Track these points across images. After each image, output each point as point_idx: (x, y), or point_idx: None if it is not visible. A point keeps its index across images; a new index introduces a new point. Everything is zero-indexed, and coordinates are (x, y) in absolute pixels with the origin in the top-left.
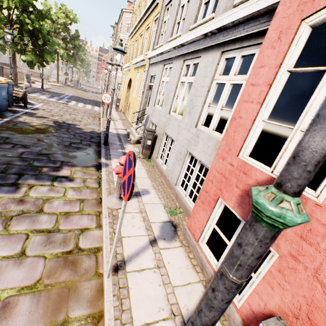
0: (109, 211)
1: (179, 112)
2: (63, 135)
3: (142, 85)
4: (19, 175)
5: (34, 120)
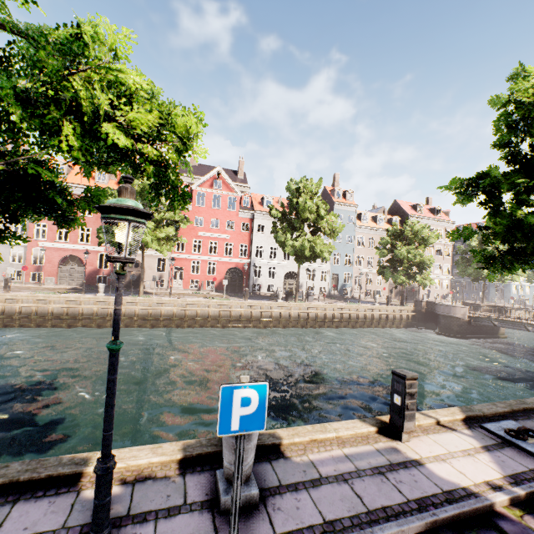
0: None
1: None
2: None
3: None
4: None
5: None
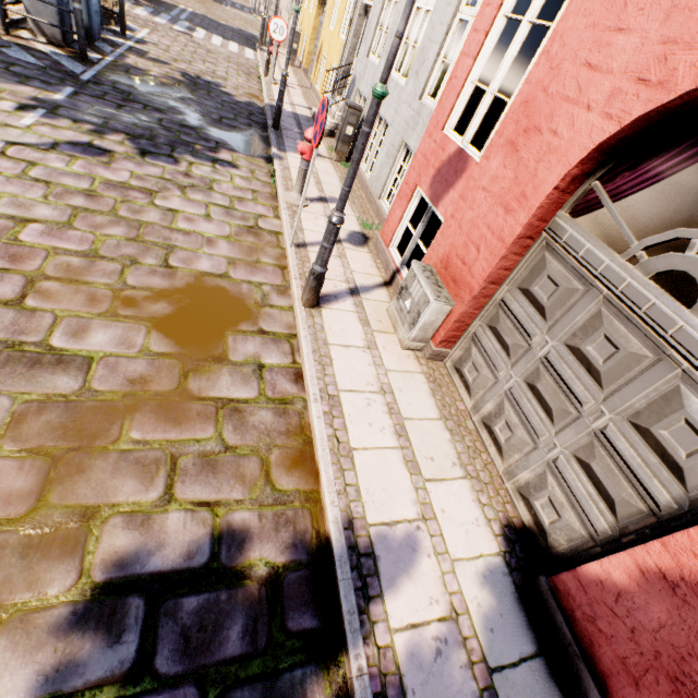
0: (288, 206)
1: (404, 73)
2: (205, 101)
3: (352, 2)
4: (171, 148)
5: (151, 66)
